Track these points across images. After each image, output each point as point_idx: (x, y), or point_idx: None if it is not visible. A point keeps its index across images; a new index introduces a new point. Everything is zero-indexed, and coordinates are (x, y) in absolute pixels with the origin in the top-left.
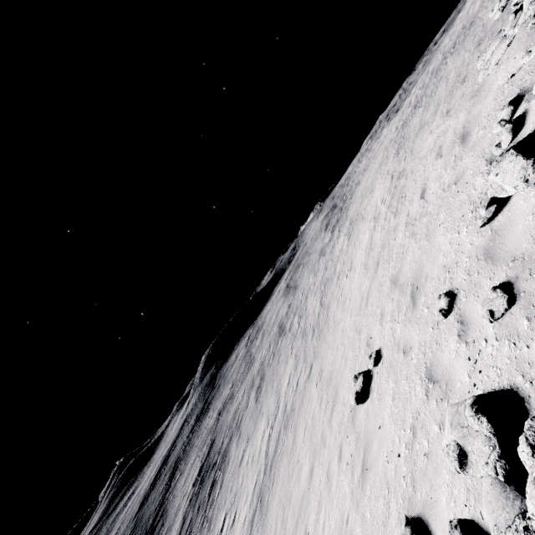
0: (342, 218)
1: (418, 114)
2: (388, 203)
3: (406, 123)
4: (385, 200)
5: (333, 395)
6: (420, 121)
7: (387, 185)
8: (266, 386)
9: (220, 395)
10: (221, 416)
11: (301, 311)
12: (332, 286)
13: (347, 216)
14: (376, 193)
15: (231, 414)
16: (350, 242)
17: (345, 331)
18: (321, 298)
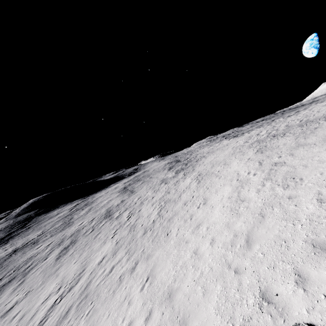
0: (188, 169)
1: (285, 139)
2: (263, 176)
3: (264, 141)
4: (256, 173)
5: (178, 324)
6: (297, 142)
7: (253, 165)
8: (73, 251)
9: (25, 236)
10: (14, 254)
11: (134, 210)
12: (175, 207)
13: (194, 169)
14: (235, 166)
15: (25, 257)
16: (201, 185)
17: (202, 255)
18: (160, 210)
